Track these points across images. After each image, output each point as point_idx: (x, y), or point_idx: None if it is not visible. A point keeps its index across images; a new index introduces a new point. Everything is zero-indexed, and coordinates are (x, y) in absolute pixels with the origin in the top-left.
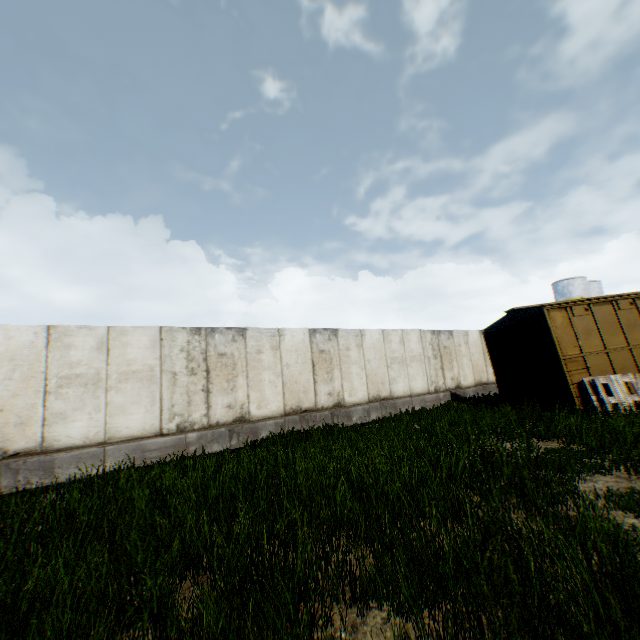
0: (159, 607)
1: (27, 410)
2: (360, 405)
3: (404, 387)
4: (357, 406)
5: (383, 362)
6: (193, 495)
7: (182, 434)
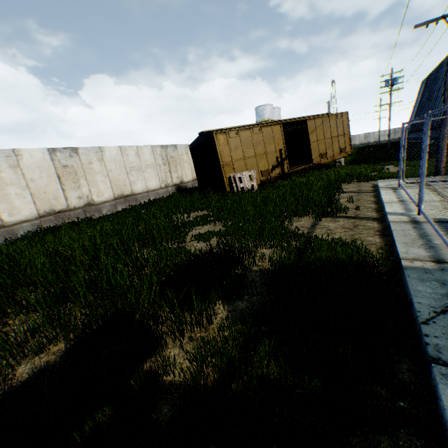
0: None
1: None
2: (108, 202)
3: (142, 186)
4: (105, 203)
5: (123, 171)
6: None
7: None
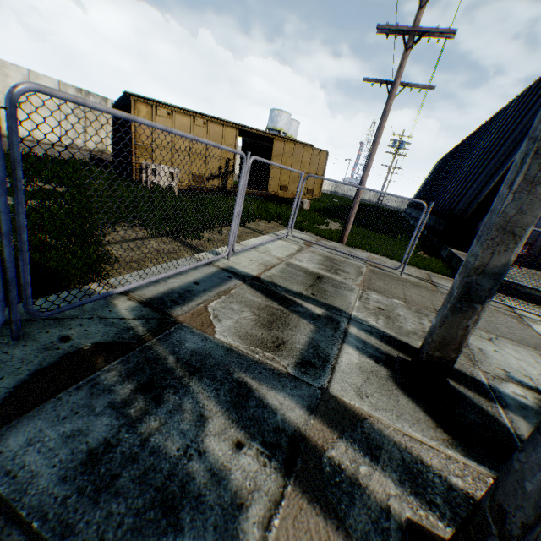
0: None
1: None
2: None
3: (25, 131)
4: None
5: None
6: None
7: None
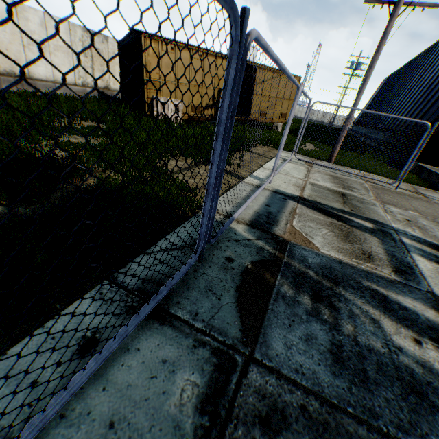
0: None
1: None
2: None
3: (47, 73)
4: None
5: (18, 40)
6: None
7: None
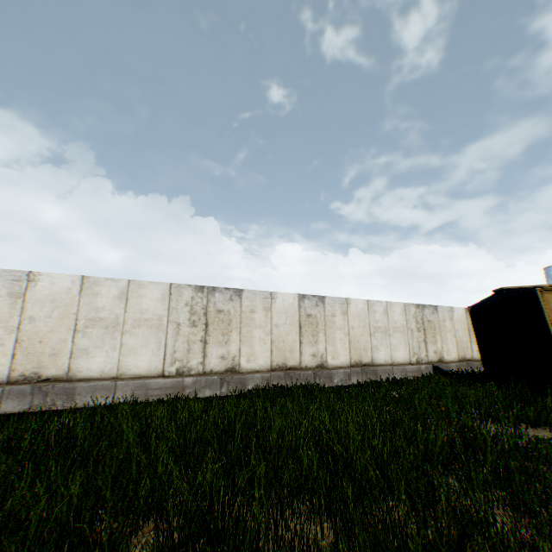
0: (110, 551)
1: (59, 344)
2: (342, 368)
3: (386, 355)
4: (339, 369)
5: (366, 330)
6: (175, 436)
7: (180, 377)
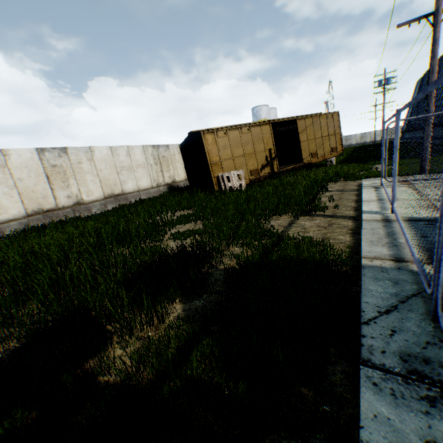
0: None
1: None
2: (98, 201)
3: (133, 186)
4: (95, 202)
5: (114, 170)
6: None
7: None
